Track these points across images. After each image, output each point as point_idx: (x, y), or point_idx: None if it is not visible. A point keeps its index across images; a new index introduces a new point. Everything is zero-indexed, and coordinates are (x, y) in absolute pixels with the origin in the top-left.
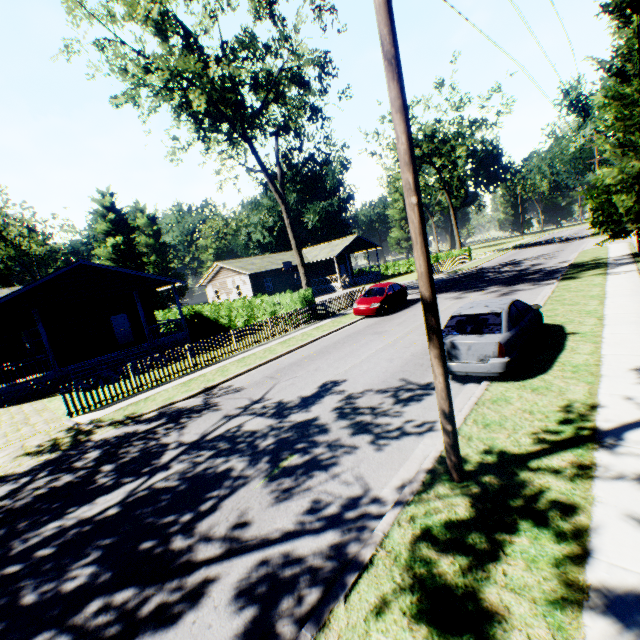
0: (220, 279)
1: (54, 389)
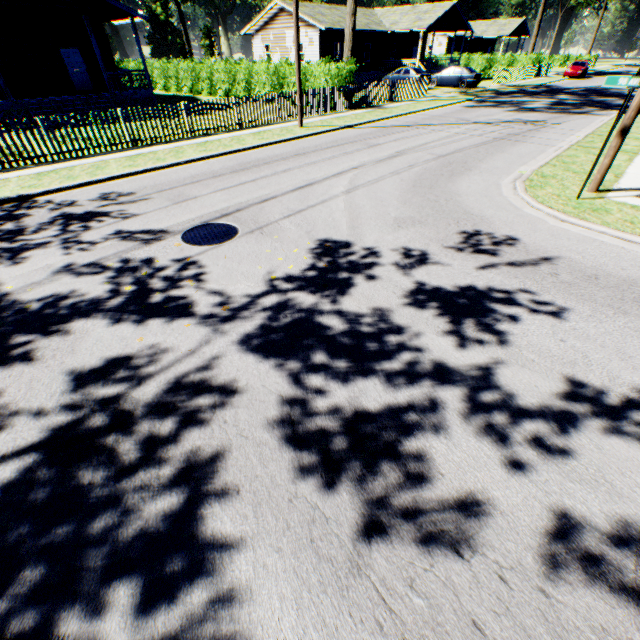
0: None
1: None
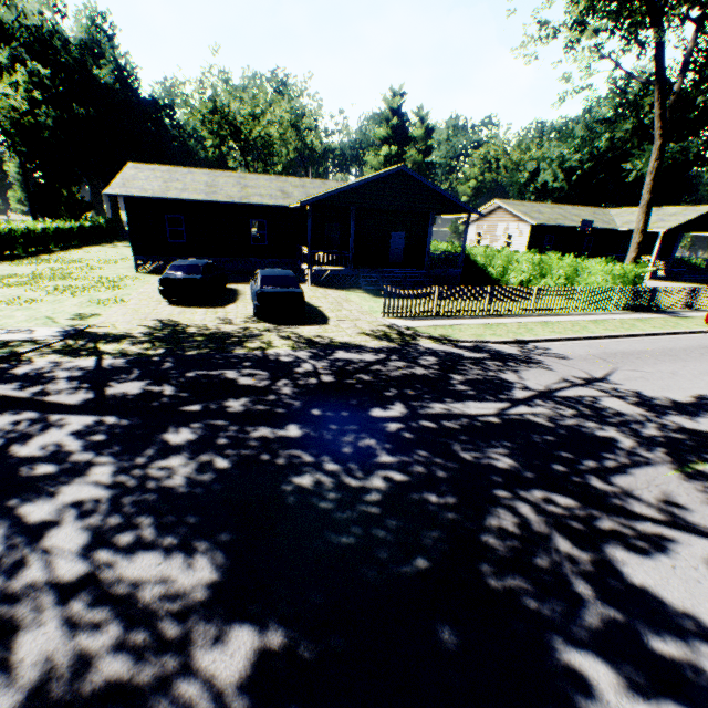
0: (490, 221)
1: (344, 285)
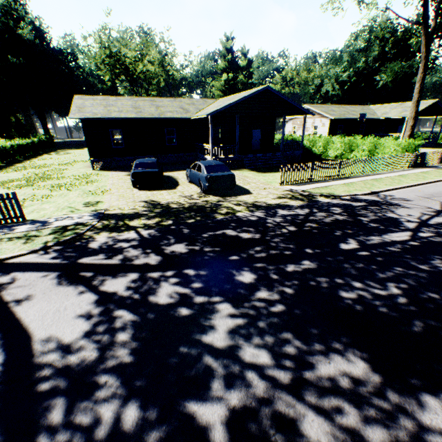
0: (301, 118)
1: (233, 167)
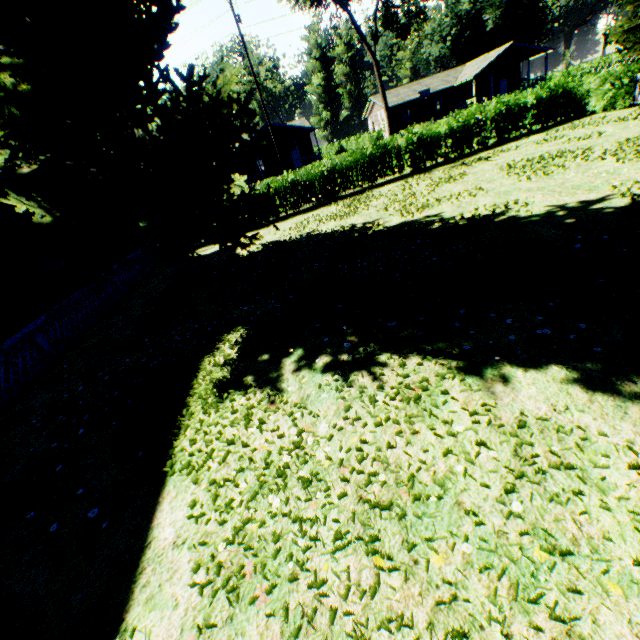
0: (374, 113)
1: None
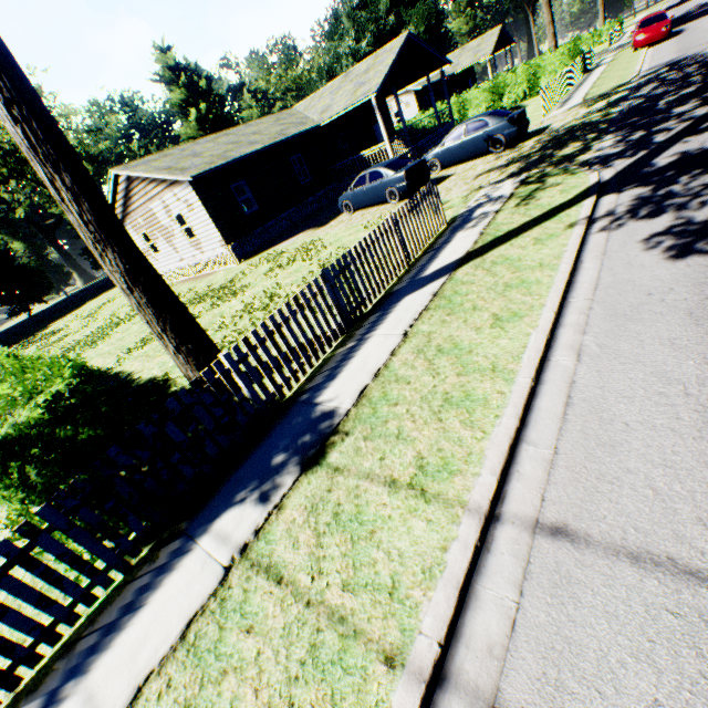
0: None
1: None
